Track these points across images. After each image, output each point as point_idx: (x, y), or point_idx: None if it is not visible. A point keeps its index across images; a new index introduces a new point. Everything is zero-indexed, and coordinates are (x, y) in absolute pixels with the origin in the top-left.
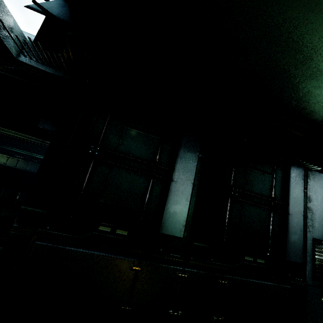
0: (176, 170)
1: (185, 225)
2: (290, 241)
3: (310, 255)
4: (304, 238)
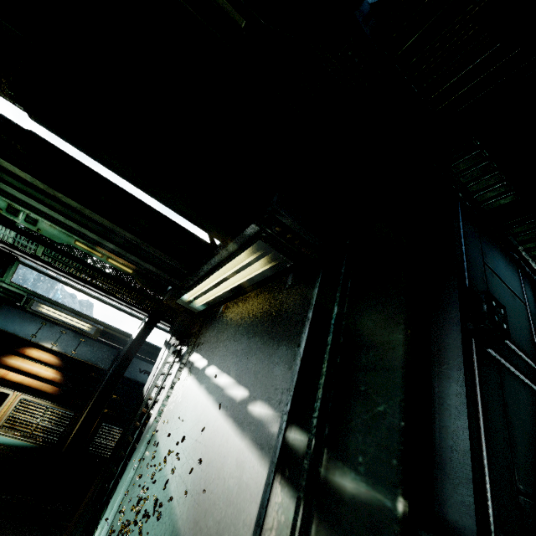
0: None
1: None
2: None
3: None
4: None
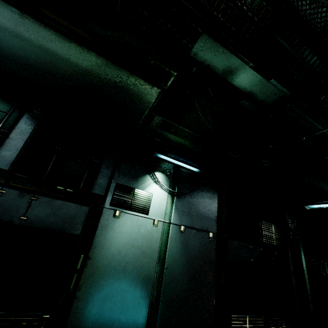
0: (13, 132)
1: (11, 164)
2: (98, 182)
3: (112, 191)
4: (109, 182)
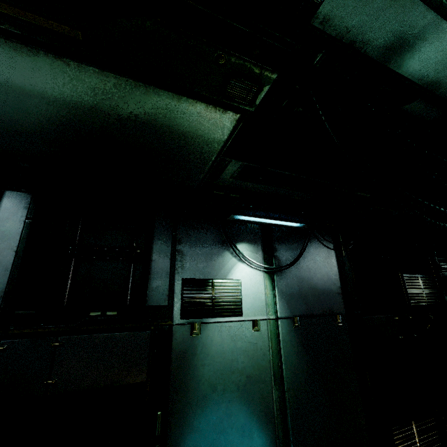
0: None
1: (3, 296)
2: (153, 286)
3: (178, 295)
4: (170, 281)
